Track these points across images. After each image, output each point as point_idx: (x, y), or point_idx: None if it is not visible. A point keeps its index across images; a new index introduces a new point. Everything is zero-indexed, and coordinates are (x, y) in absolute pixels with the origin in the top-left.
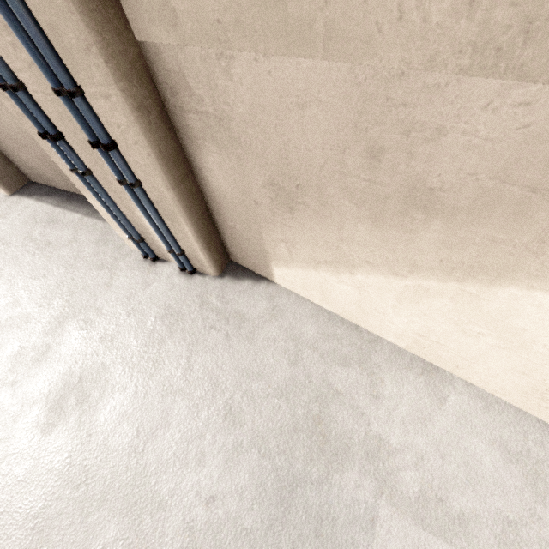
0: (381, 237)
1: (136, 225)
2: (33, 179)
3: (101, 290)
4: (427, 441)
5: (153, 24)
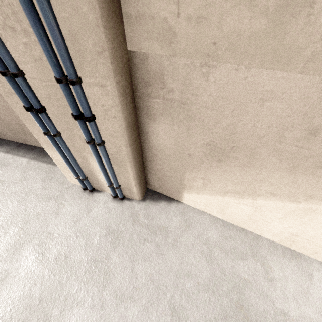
0: (292, 179)
1: (85, 168)
2: None
3: (51, 217)
4: (313, 310)
5: (149, 40)
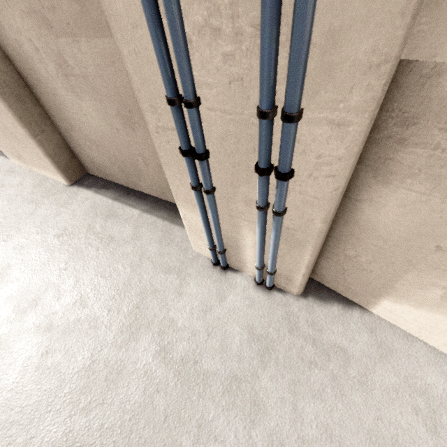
0: None
1: (228, 239)
2: (92, 172)
3: (173, 298)
4: None
5: None
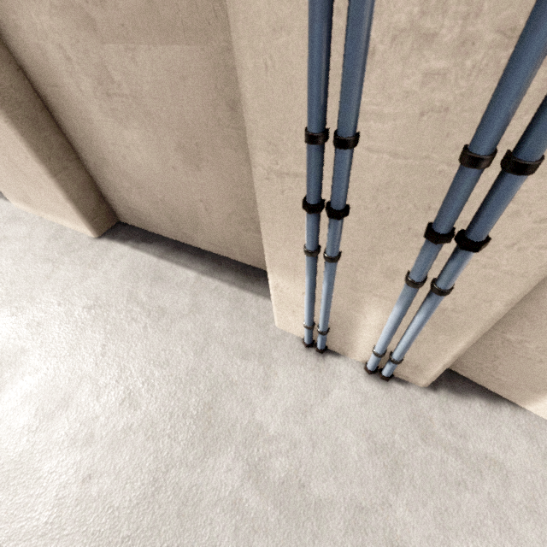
0: None
1: (339, 316)
2: (125, 220)
3: (257, 394)
4: None
5: None
